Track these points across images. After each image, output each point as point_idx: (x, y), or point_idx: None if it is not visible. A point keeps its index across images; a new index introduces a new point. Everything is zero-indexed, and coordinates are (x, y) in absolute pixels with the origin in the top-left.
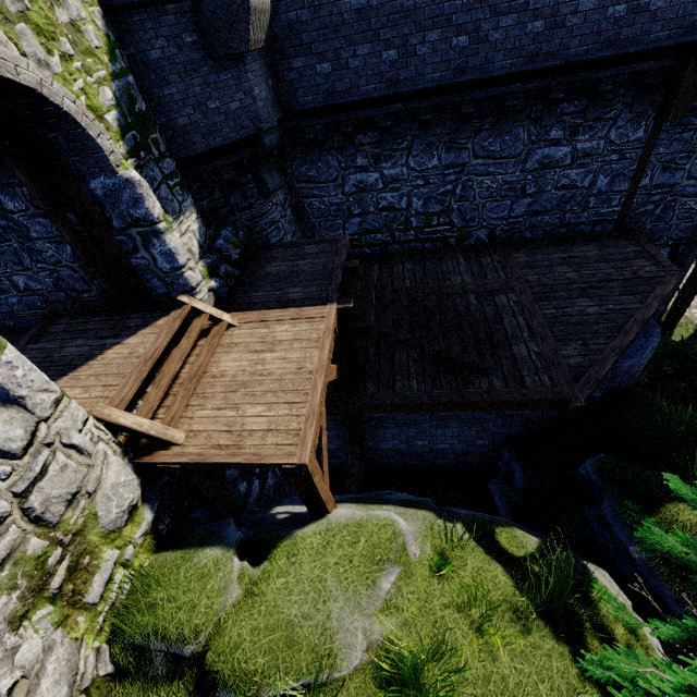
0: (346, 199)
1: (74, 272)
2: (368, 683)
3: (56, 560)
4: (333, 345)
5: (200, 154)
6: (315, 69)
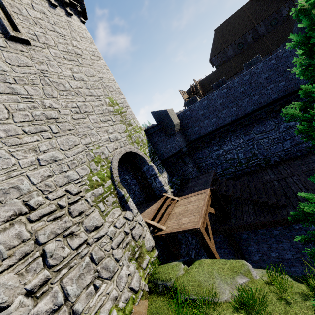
0: (214, 160)
1: (138, 192)
2: (231, 305)
3: (136, 249)
4: (212, 202)
5: (166, 158)
6: (194, 130)
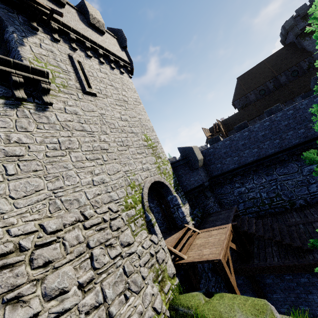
0: (236, 197)
1: (160, 221)
2: None
3: (160, 273)
4: (233, 238)
5: (189, 190)
6: (216, 166)
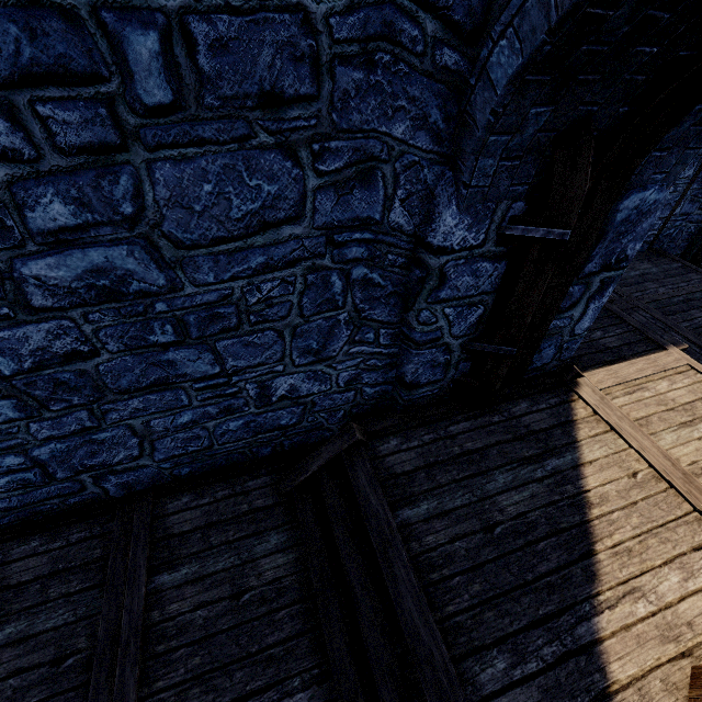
0: None
1: (442, 354)
2: None
3: None
4: None
5: None
6: None
